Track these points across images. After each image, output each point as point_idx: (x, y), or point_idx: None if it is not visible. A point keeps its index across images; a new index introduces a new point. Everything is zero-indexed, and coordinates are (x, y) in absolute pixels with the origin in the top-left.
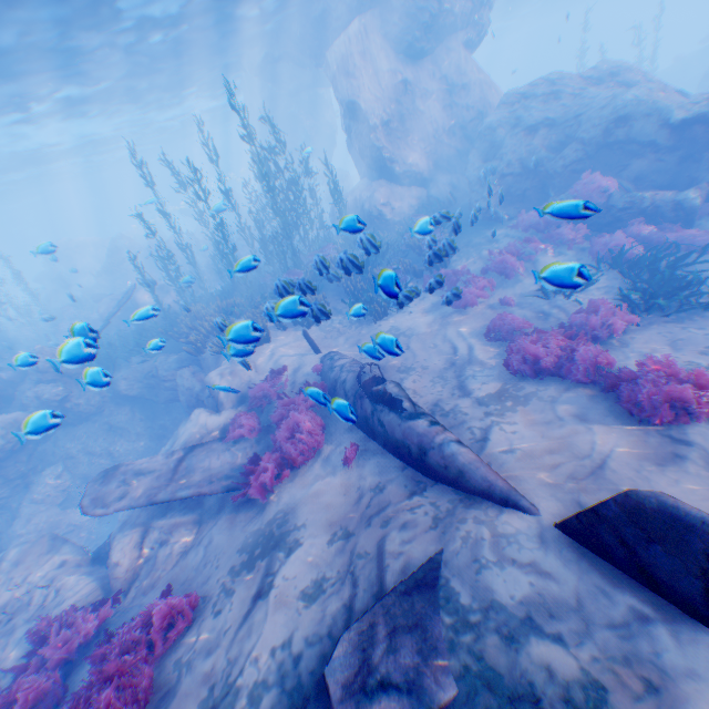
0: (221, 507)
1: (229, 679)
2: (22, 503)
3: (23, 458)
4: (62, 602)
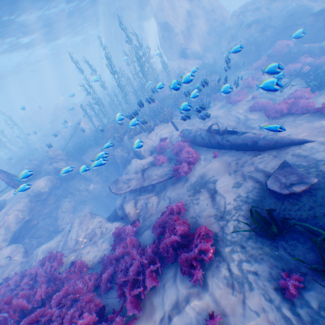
0: (164, 187)
1: (221, 210)
2: (58, 213)
3: (53, 195)
4: (111, 229)
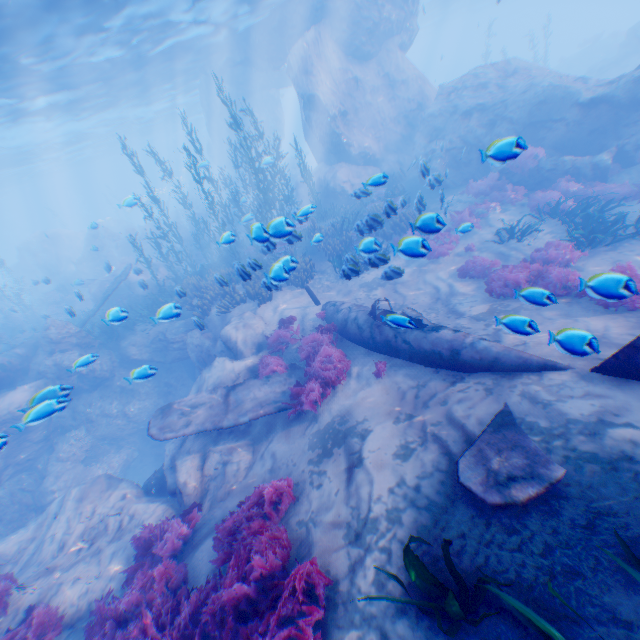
0: (269, 428)
1: (361, 516)
2: (50, 463)
3: (45, 423)
4: (140, 522)
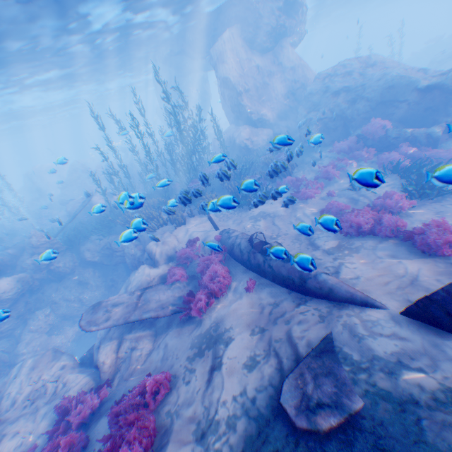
0: (168, 324)
1: (209, 417)
2: (24, 333)
3: (23, 303)
4: (69, 389)
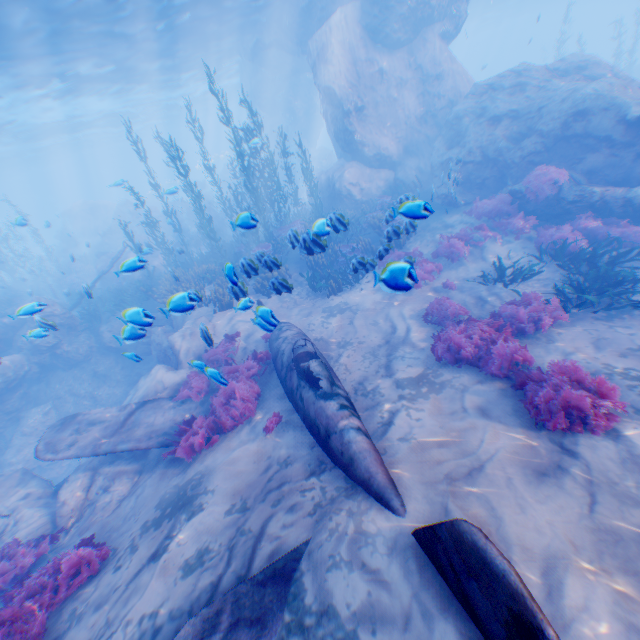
0: (159, 461)
1: (101, 639)
2: (13, 434)
3: (18, 394)
4: (16, 532)
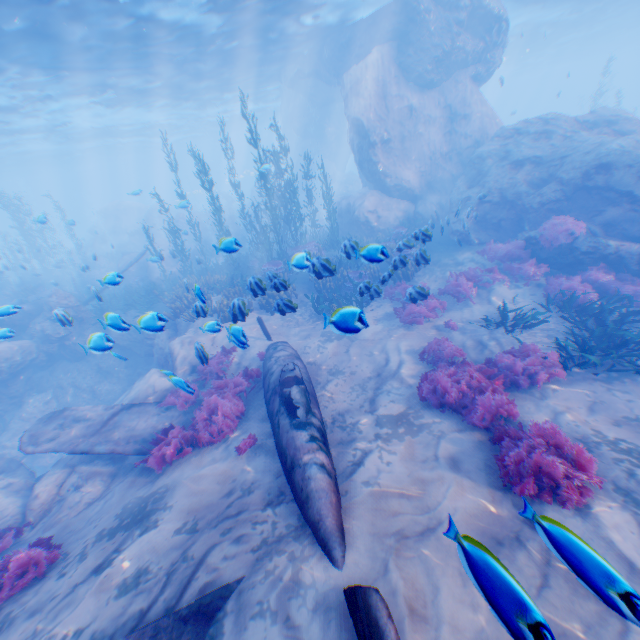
0: (134, 467)
1: None
2: (12, 418)
3: (23, 380)
4: None
